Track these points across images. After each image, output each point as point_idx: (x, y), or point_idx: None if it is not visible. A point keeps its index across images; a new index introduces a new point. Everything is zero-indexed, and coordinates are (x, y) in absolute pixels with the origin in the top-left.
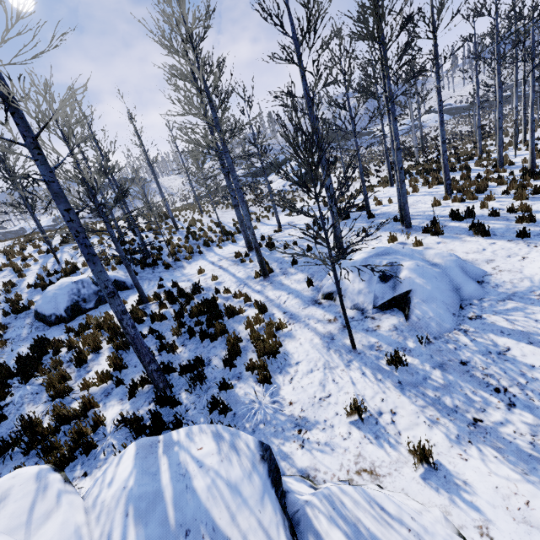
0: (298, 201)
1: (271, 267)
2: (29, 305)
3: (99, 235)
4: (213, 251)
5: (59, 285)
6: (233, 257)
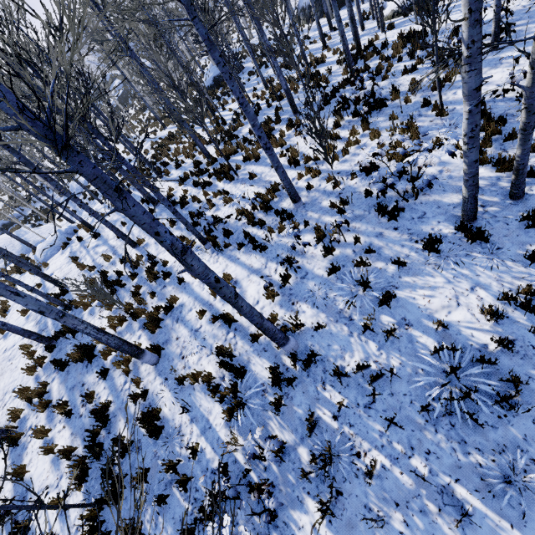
0: None
1: None
2: None
3: None
4: None
5: None
6: None
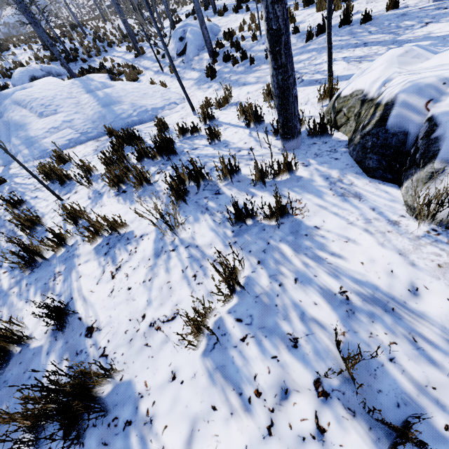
0: (188, 4)
1: (143, 49)
2: (6, 85)
3: (26, 44)
4: (114, 50)
5: (19, 70)
6: (126, 51)
